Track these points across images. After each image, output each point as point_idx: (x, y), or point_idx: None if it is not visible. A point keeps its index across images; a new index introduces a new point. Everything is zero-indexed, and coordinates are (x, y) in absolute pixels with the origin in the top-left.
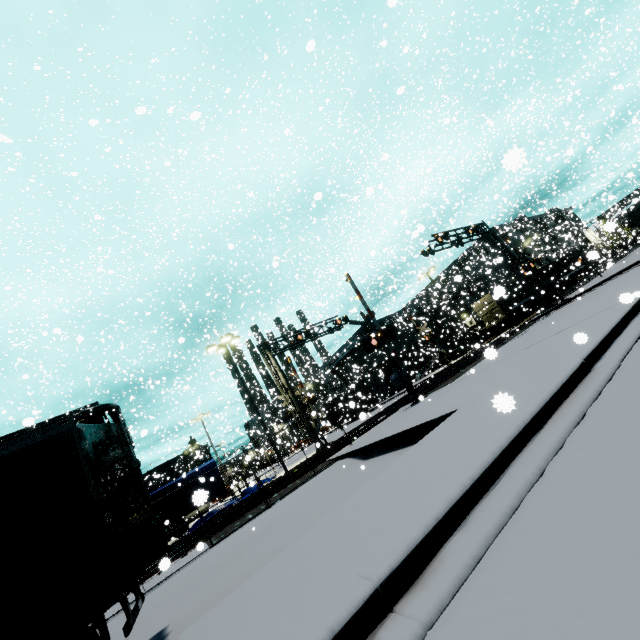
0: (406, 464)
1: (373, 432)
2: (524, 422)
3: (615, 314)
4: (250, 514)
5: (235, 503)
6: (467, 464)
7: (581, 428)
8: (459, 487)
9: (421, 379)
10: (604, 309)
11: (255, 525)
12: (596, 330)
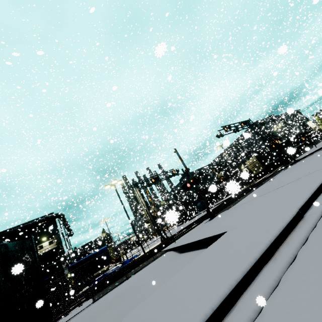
0: (189, 272)
1: (187, 235)
2: (255, 259)
3: (320, 176)
4: (117, 282)
5: (117, 270)
6: (213, 291)
7: (292, 269)
8: (202, 316)
9: (219, 201)
10: (315, 171)
11: (117, 291)
12: (309, 186)
